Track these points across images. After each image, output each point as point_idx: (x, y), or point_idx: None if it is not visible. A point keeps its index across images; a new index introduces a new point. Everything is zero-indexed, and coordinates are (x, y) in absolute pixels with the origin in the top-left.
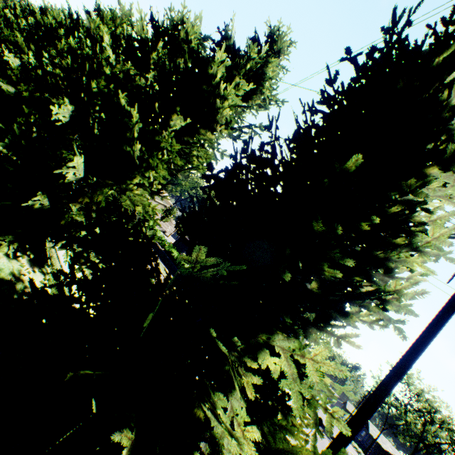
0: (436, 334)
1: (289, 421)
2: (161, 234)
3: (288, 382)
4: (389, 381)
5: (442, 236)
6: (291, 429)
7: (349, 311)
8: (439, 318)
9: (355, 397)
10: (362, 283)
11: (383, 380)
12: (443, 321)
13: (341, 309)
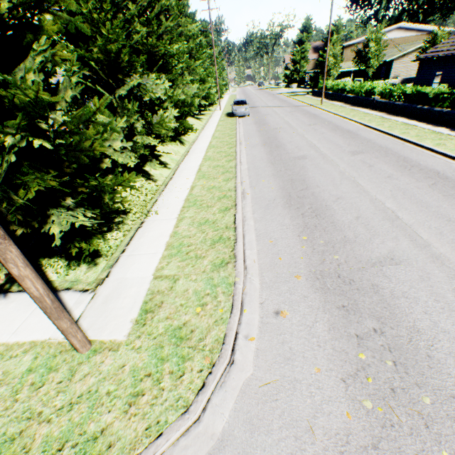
0: None
1: None
2: (382, 86)
3: None
4: None
5: None
6: None
7: None
8: None
9: None
10: None
11: None
12: None
13: None
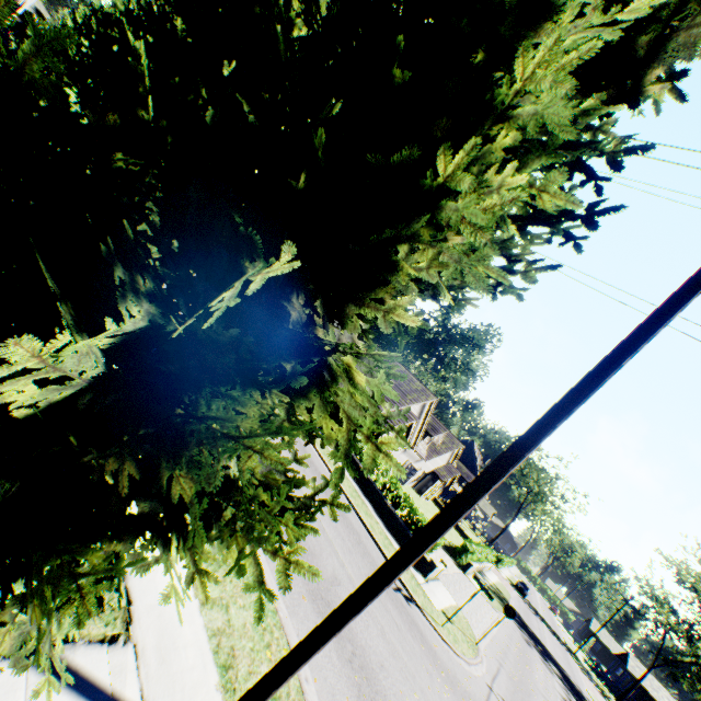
0: (623, 363)
1: (248, 395)
2: None
3: (220, 305)
4: (524, 439)
5: (539, 68)
6: (245, 402)
7: (398, 259)
8: (630, 337)
9: (395, 393)
10: (445, 235)
11: (516, 439)
12: (639, 341)
13: (387, 260)
